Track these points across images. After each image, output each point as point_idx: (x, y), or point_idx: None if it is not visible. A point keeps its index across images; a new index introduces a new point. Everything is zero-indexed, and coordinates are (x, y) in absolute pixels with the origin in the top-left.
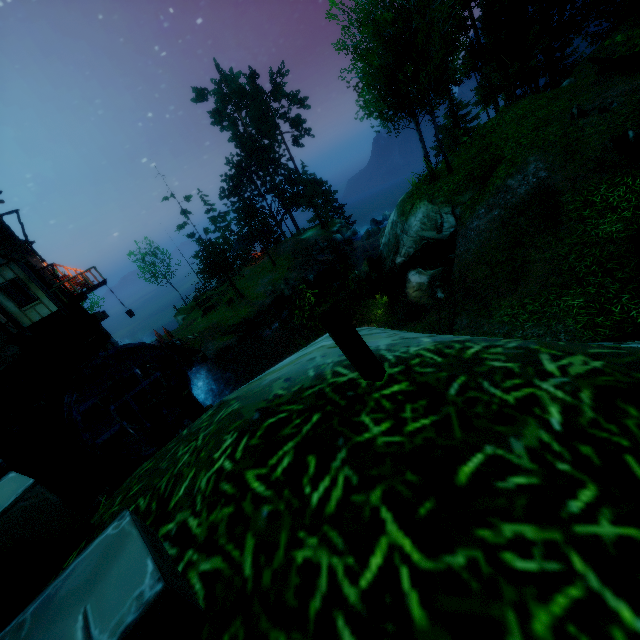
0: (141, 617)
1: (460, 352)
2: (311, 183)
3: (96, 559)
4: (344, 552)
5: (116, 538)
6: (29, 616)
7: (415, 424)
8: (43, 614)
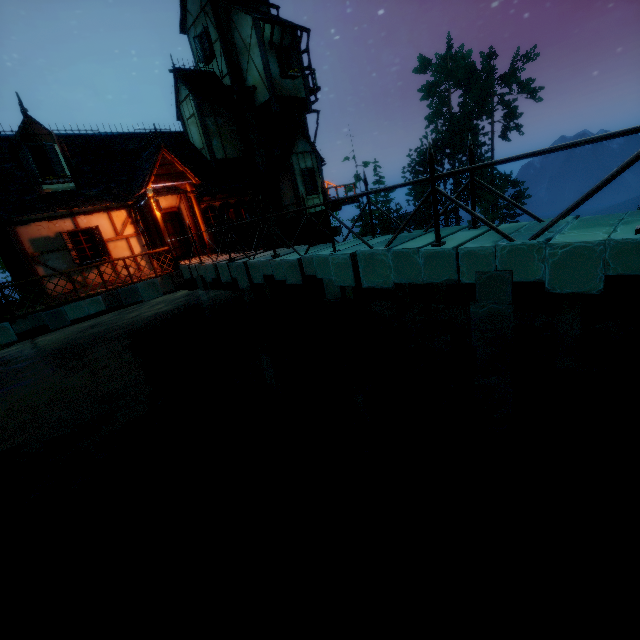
0: None
1: None
2: (506, 180)
3: None
4: None
5: None
6: None
7: None
8: None
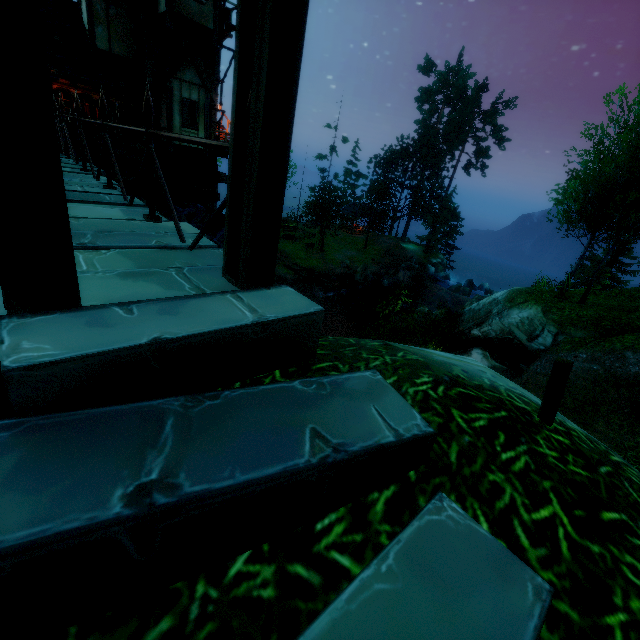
0: (425, 436)
1: (606, 452)
2: (449, 210)
3: (366, 384)
4: (523, 495)
5: (377, 382)
6: (326, 383)
7: (575, 468)
8: (338, 389)
